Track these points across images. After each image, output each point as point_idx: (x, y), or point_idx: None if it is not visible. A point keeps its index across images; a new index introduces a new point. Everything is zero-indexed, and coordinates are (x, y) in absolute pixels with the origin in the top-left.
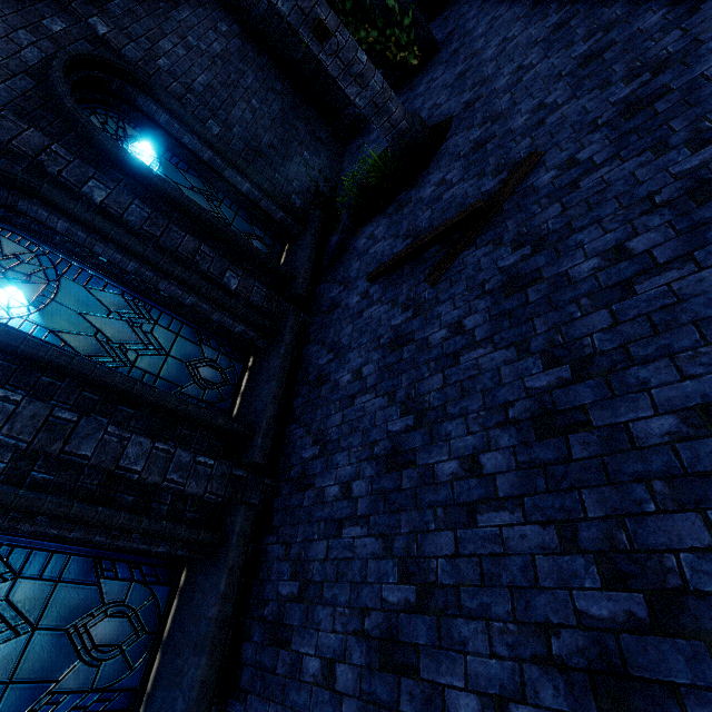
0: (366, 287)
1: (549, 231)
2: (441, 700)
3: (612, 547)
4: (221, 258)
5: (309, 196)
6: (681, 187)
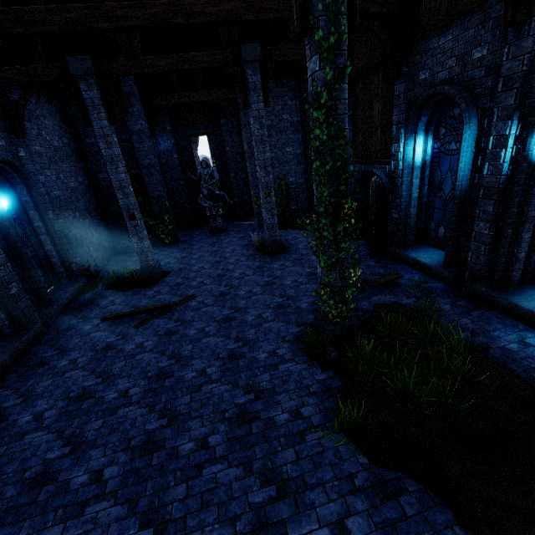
0: (99, 323)
1: (187, 320)
2: (67, 484)
3: (165, 408)
4: (15, 274)
5: (82, 268)
6: (222, 317)
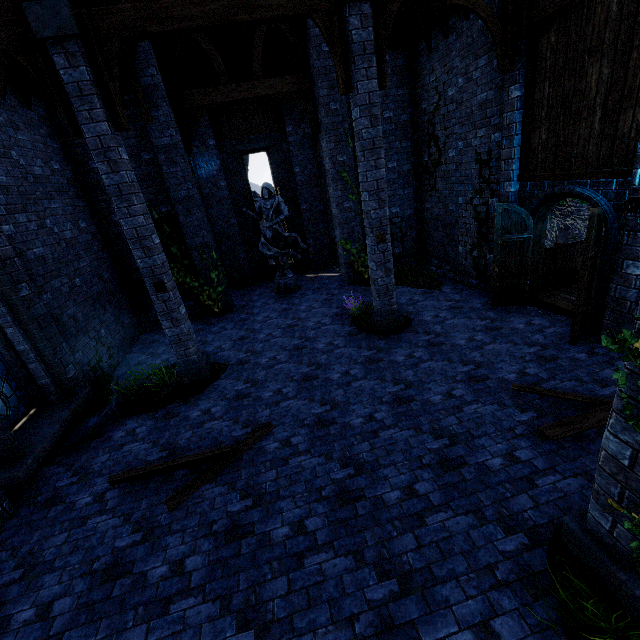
0: (105, 488)
1: (266, 491)
2: None
3: None
4: None
5: (87, 368)
6: (334, 489)
